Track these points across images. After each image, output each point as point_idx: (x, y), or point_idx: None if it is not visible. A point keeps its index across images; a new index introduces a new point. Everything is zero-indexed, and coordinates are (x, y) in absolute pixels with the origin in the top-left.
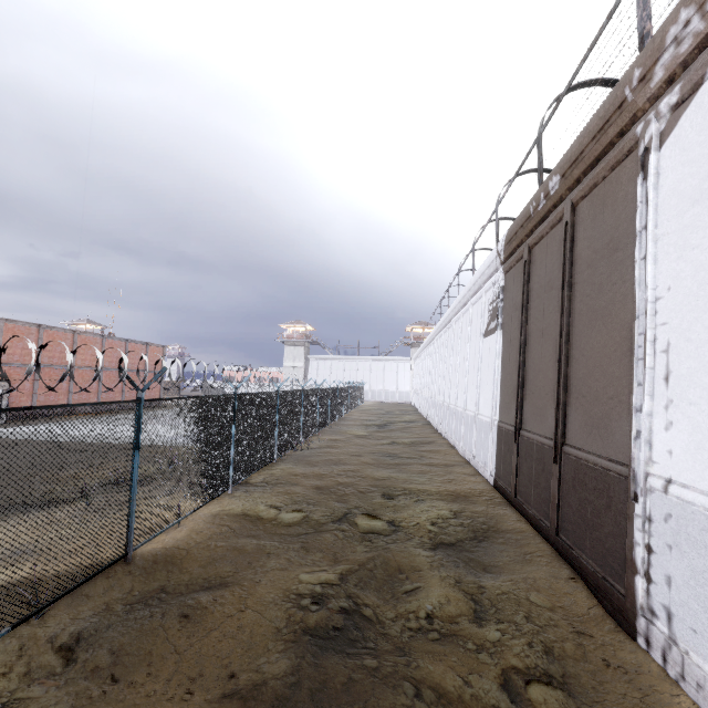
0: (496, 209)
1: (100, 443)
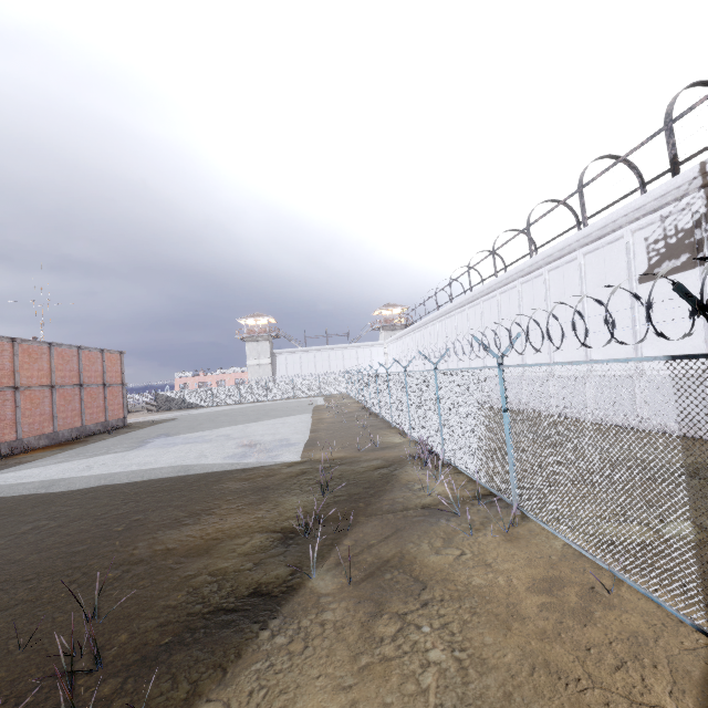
0: (667, 128)
1: (144, 480)
